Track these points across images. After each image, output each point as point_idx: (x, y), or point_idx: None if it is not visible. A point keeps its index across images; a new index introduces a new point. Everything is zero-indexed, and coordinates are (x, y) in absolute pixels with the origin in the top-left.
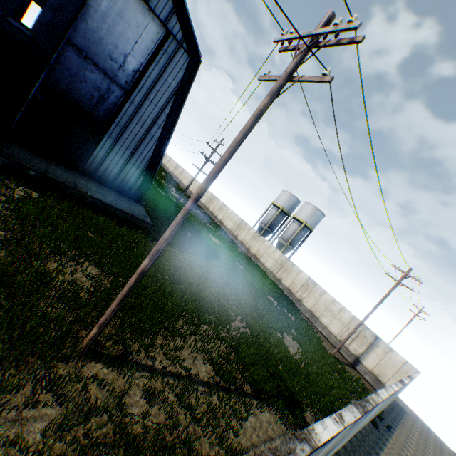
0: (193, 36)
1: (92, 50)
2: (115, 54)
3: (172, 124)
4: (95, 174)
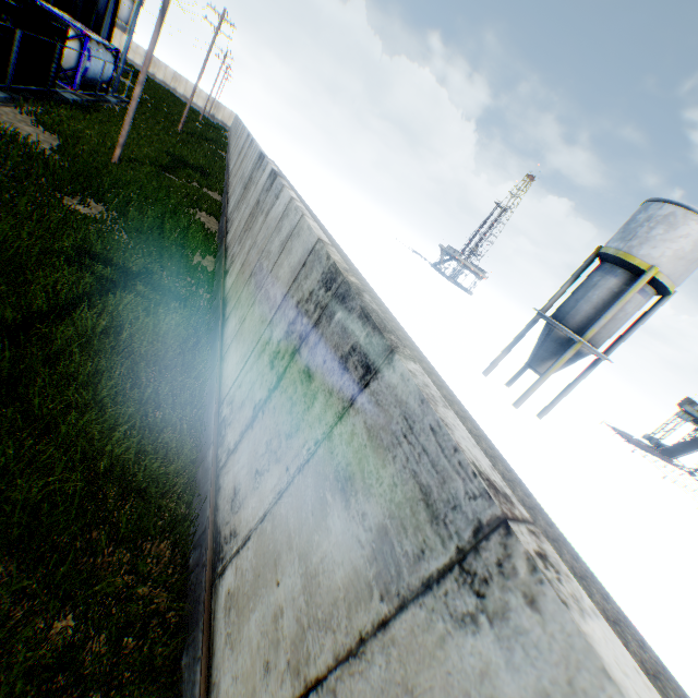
0: None
1: None
2: None
3: None
4: None
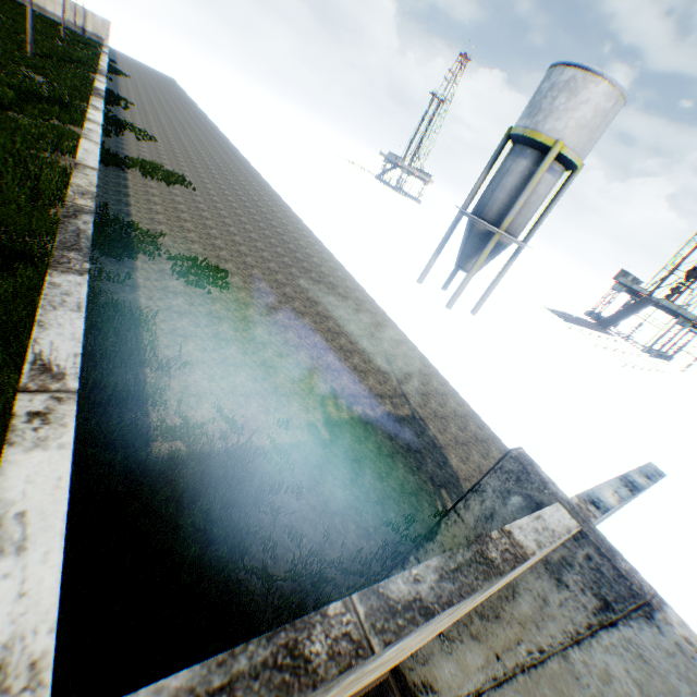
0: None
1: None
2: None
3: None
4: None
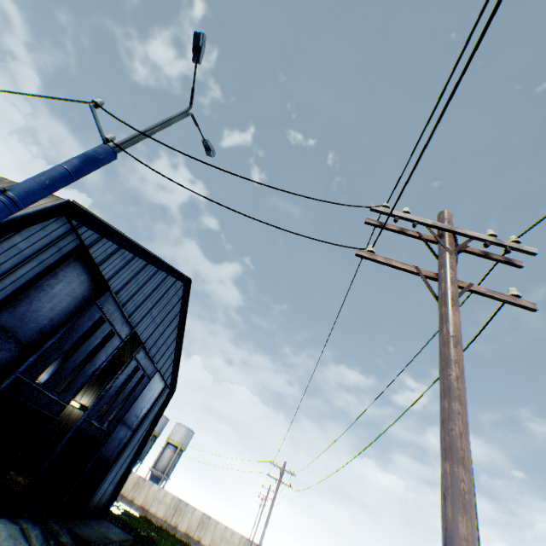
0: (176, 380)
1: (129, 417)
2: (138, 411)
3: (147, 435)
4: (86, 510)
